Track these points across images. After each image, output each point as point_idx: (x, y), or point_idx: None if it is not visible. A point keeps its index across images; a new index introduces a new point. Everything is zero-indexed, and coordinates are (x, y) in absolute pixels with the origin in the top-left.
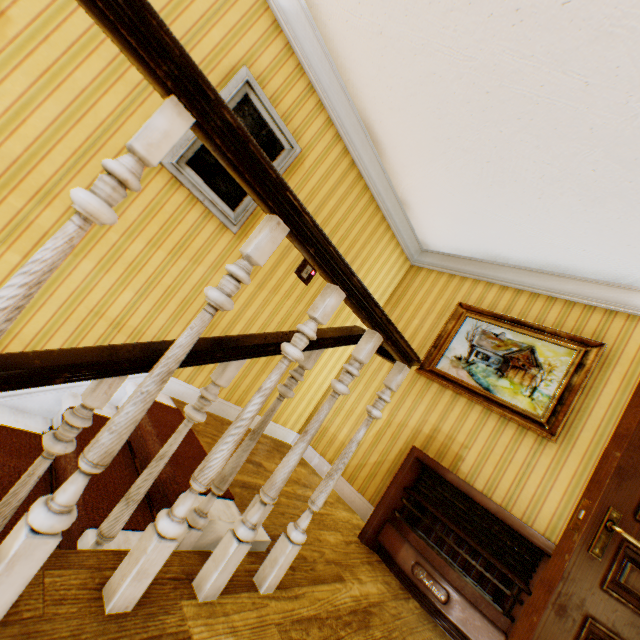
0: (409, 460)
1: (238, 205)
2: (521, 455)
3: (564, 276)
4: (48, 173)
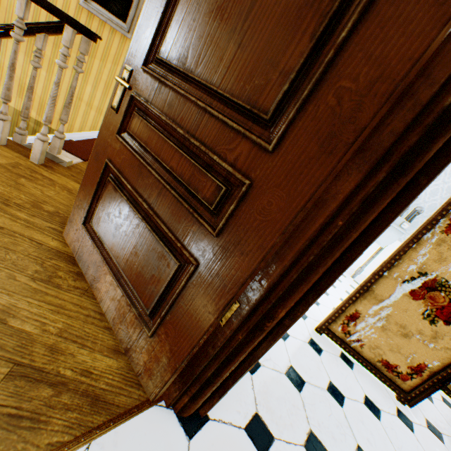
0: None
1: (128, 19)
2: None
3: None
4: None
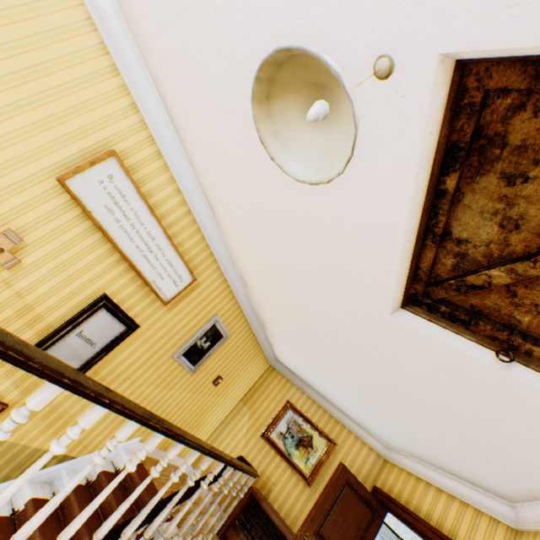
0: (248, 493)
1: (197, 362)
2: (296, 492)
3: (331, 402)
4: (130, 371)
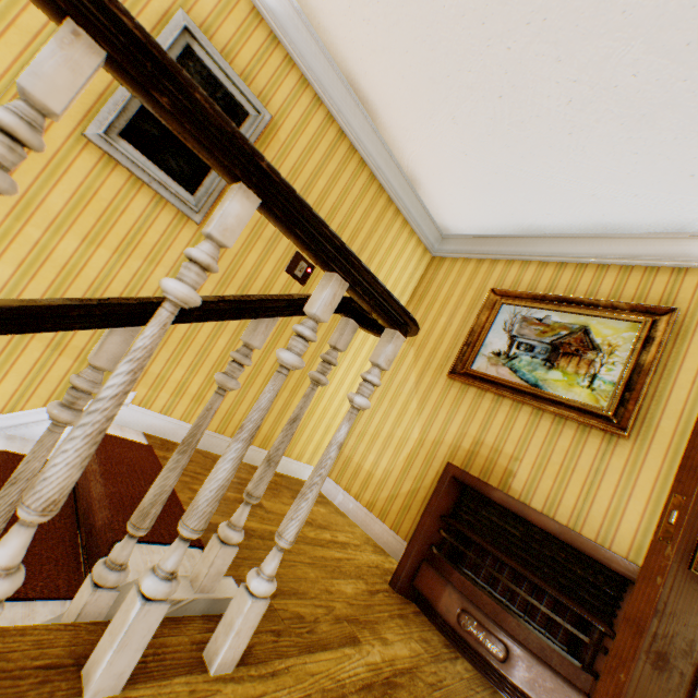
0: (444, 481)
1: (198, 188)
2: (586, 460)
3: (615, 236)
4: None
